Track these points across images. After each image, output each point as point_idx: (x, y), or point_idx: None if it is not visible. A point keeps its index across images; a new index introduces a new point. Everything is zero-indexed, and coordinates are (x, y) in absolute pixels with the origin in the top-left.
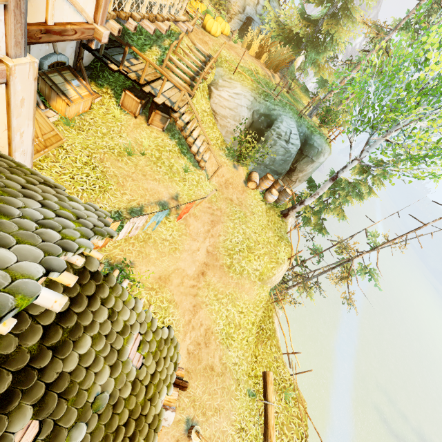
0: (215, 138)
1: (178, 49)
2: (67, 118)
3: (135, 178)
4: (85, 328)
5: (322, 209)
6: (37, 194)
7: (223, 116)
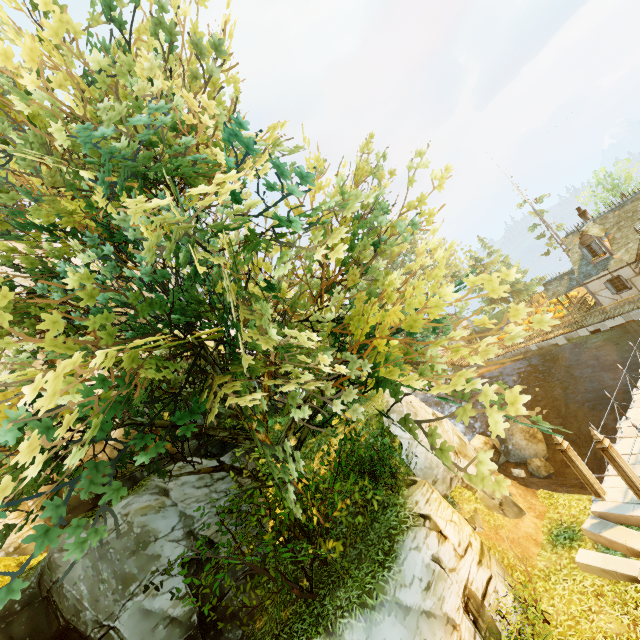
0: None
1: None
2: None
3: None
4: None
5: None
6: None
7: None
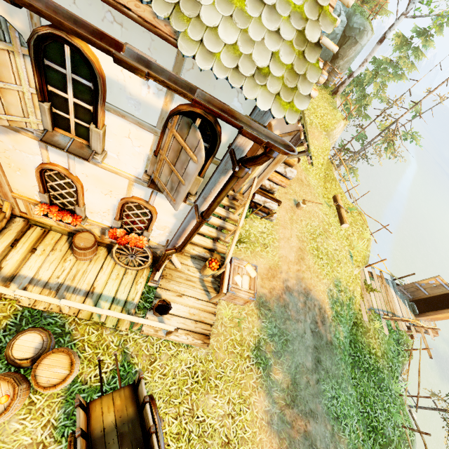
0: None
1: None
2: None
3: None
4: None
5: (364, 96)
6: None
7: None
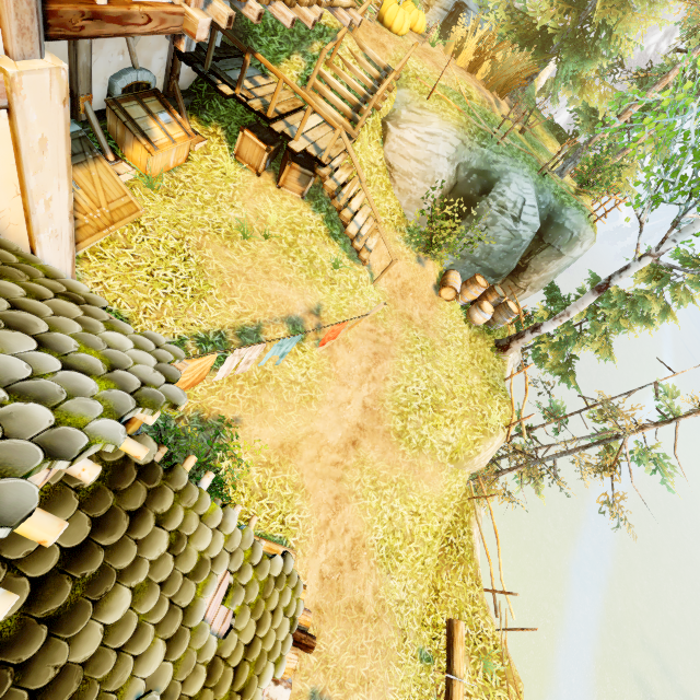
0: (389, 211)
1: (335, 58)
2: (148, 175)
3: (250, 277)
4: (120, 573)
5: (571, 340)
6: (40, 319)
7: (405, 173)
